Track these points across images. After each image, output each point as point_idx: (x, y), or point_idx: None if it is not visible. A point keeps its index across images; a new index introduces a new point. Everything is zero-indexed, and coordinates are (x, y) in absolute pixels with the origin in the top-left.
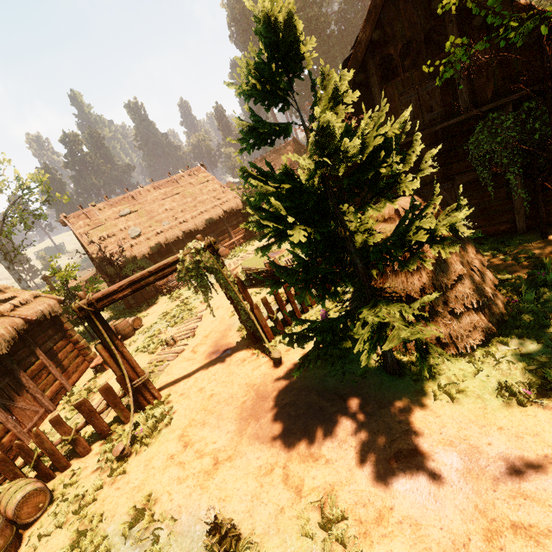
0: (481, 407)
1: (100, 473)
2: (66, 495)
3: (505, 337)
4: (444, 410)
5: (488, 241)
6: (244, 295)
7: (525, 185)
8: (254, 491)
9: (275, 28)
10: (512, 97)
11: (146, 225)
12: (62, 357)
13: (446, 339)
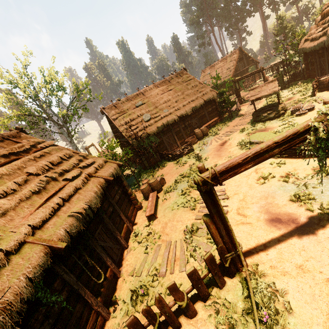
0: None
1: None
2: None
3: None
4: None
5: None
6: None
7: None
8: None
9: None
10: None
11: (153, 112)
12: (124, 206)
13: None
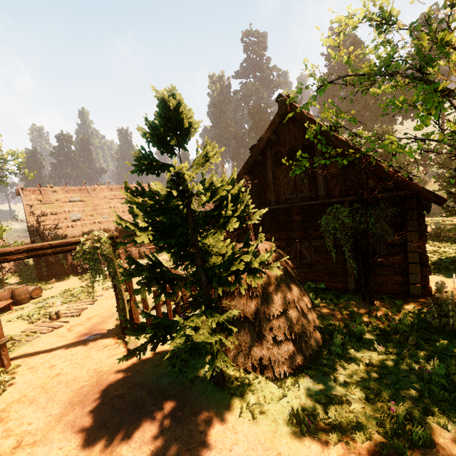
0: (273, 430)
1: None
2: None
3: (314, 371)
4: (243, 428)
5: (329, 293)
6: (128, 286)
7: (355, 258)
8: None
9: (169, 108)
10: (348, 198)
11: (88, 214)
12: None
13: (266, 361)
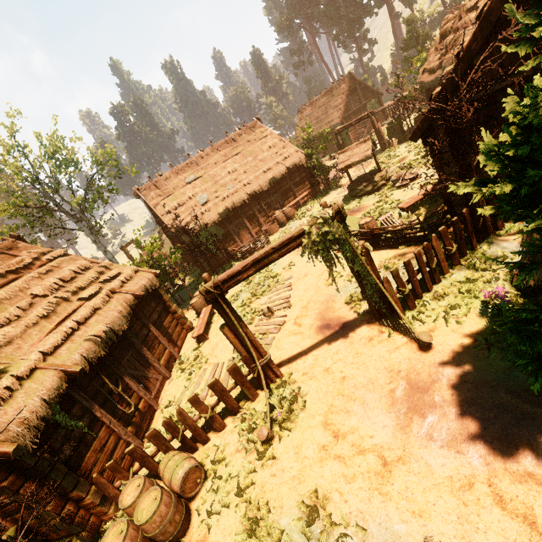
0: None
1: (246, 454)
2: (218, 472)
3: None
4: None
5: None
6: (370, 267)
7: None
8: (456, 509)
9: None
10: None
11: (212, 191)
12: (166, 327)
13: None
